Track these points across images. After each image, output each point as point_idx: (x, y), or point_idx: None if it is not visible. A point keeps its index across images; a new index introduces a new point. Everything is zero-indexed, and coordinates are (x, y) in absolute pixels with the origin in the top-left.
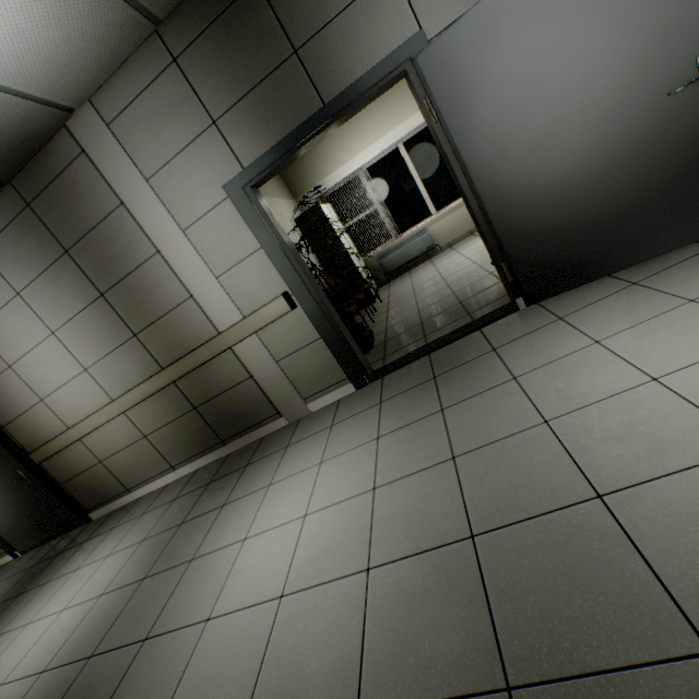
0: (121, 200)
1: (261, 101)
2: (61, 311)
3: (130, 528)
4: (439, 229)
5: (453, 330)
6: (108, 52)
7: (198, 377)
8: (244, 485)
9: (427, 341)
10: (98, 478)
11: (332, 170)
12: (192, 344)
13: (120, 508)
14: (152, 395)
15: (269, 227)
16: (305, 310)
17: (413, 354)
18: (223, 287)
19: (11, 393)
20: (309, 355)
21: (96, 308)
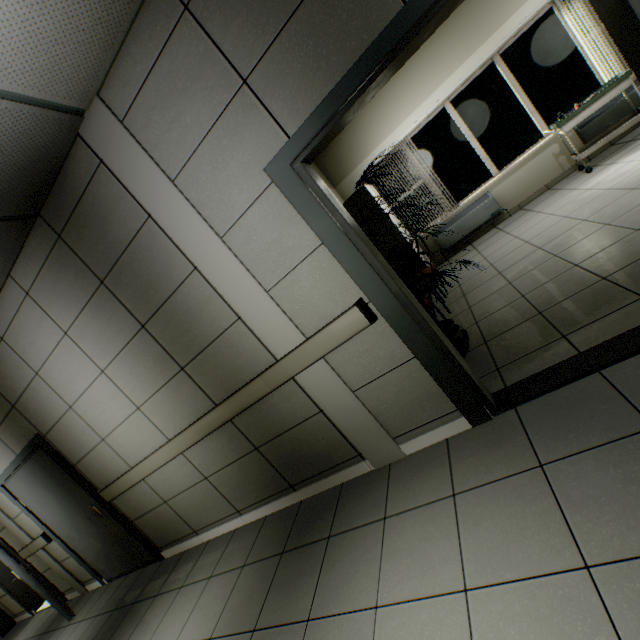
0: (148, 212)
1: (306, 28)
2: (107, 348)
3: (197, 598)
4: (504, 191)
5: (632, 327)
6: (103, 16)
7: (256, 413)
8: (331, 584)
9: (575, 345)
10: (165, 518)
11: (371, 149)
12: (246, 375)
13: (189, 551)
14: (208, 434)
15: (330, 214)
16: (389, 322)
17: (562, 369)
18: (276, 303)
19: (76, 433)
20: (398, 381)
21: (139, 341)
